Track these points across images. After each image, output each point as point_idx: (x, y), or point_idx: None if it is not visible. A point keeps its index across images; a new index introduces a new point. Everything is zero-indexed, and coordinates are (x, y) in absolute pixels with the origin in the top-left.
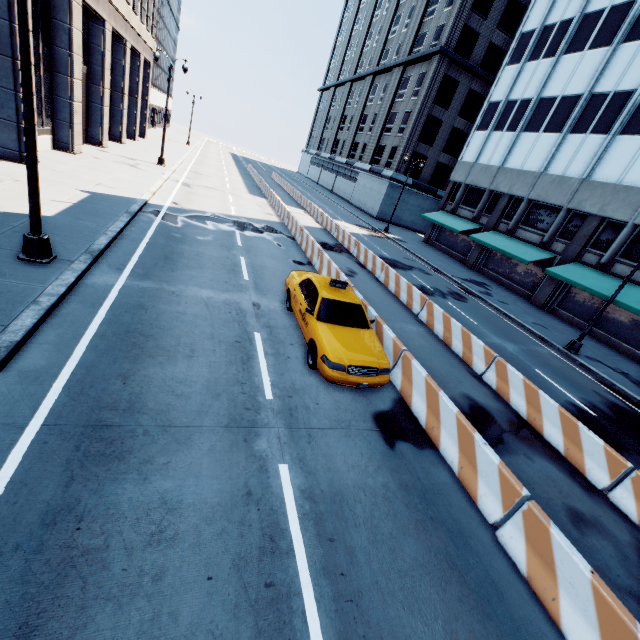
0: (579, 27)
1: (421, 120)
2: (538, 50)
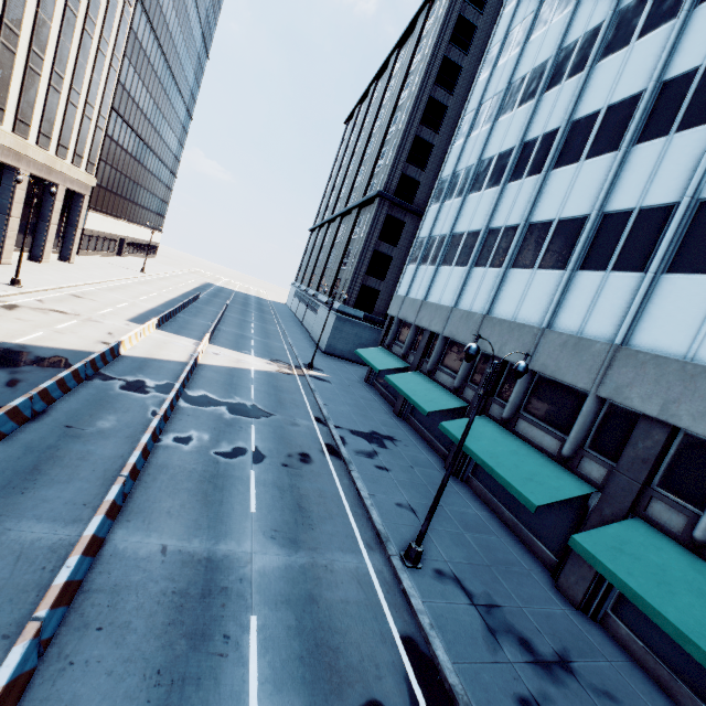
0: (478, 171)
1: (367, 255)
2: (452, 192)
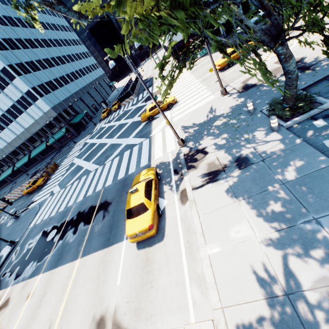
0: None
1: None
2: None
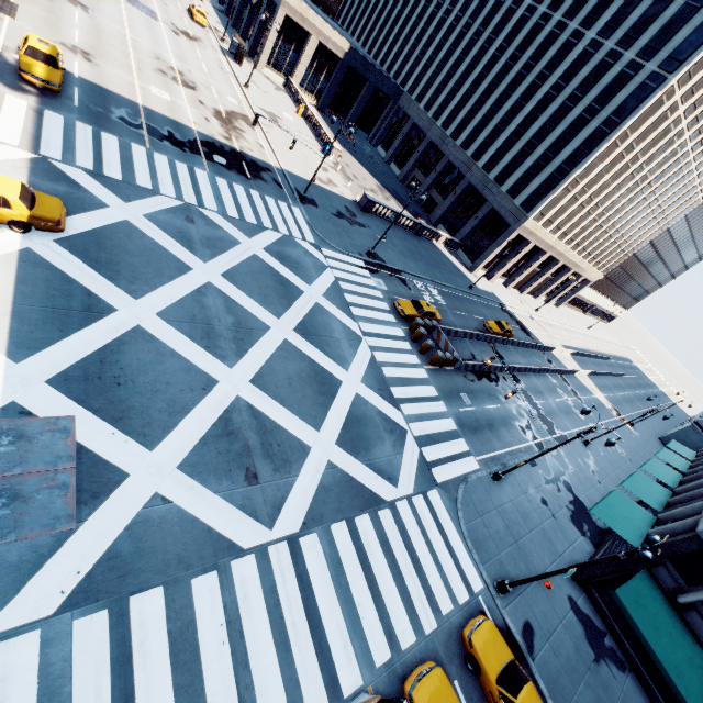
0: None
1: None
2: None
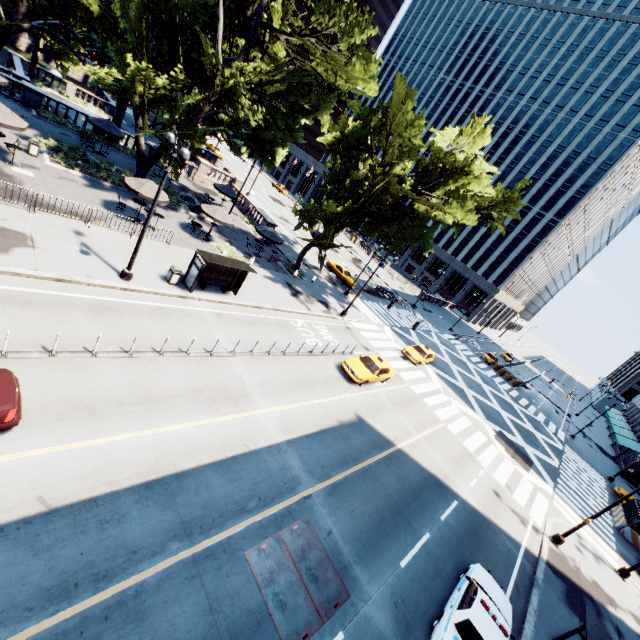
0: None
1: None
2: None
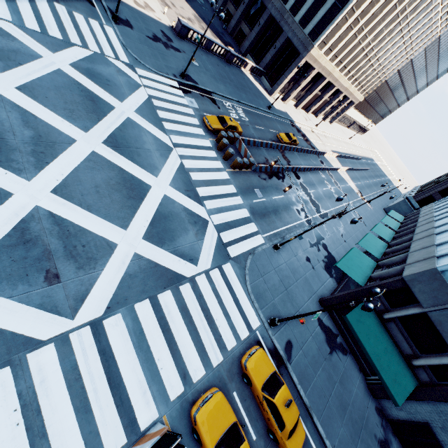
0: None
1: (447, 184)
2: None
